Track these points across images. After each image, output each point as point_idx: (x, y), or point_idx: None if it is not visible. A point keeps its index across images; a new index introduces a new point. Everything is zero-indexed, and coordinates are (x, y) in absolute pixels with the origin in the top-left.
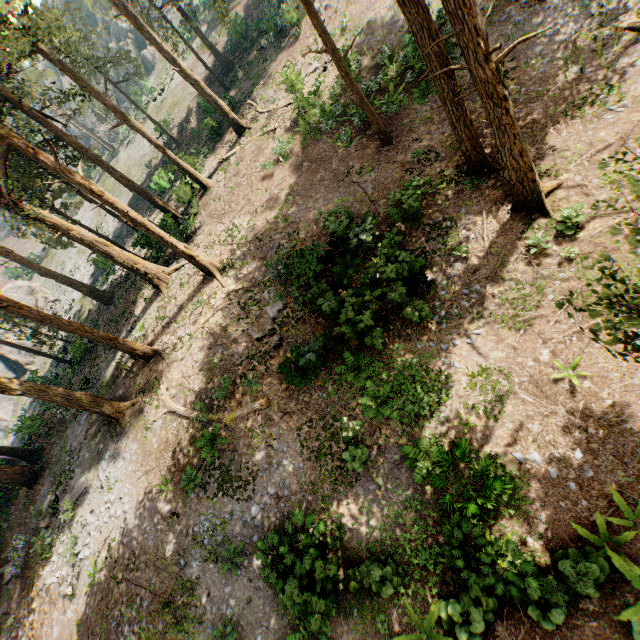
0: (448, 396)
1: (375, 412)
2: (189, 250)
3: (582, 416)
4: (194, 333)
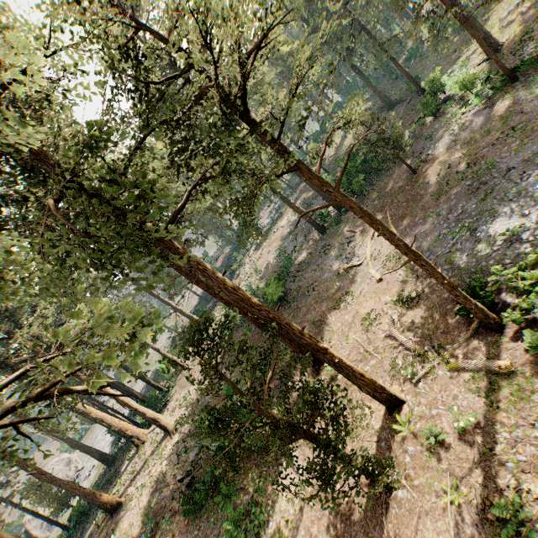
0: (275, 511)
1: (230, 534)
2: (155, 415)
3: (335, 513)
4: (146, 482)
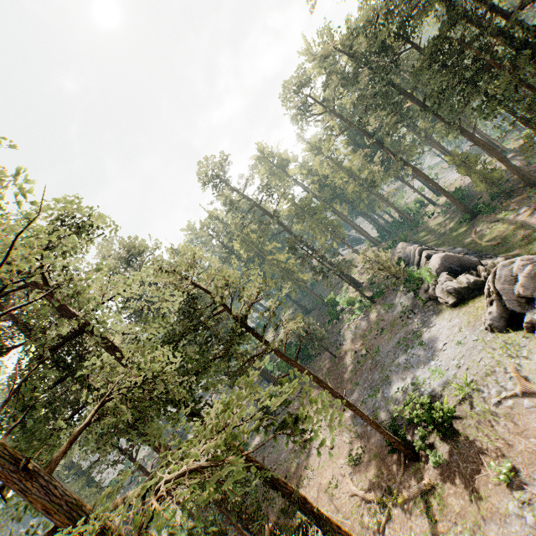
0: None
1: None
2: None
3: None
4: None
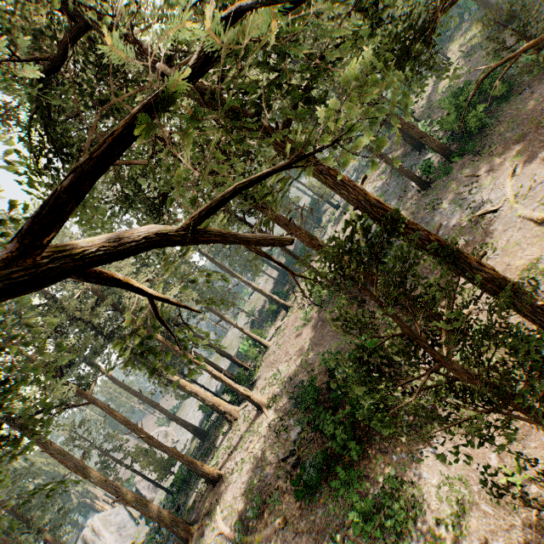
0: (422, 510)
1: (360, 528)
2: (247, 391)
3: (538, 527)
4: (245, 458)
